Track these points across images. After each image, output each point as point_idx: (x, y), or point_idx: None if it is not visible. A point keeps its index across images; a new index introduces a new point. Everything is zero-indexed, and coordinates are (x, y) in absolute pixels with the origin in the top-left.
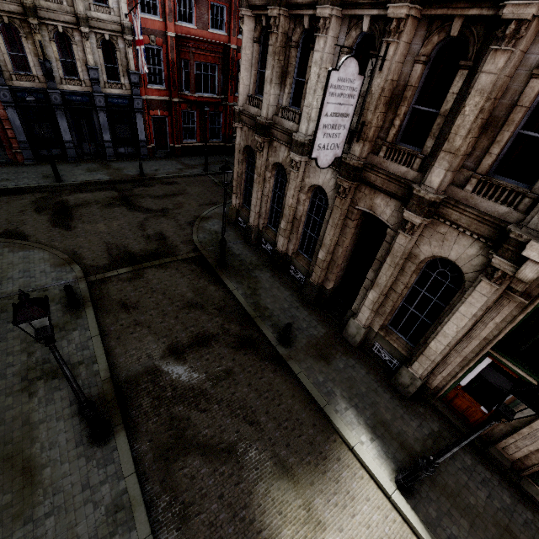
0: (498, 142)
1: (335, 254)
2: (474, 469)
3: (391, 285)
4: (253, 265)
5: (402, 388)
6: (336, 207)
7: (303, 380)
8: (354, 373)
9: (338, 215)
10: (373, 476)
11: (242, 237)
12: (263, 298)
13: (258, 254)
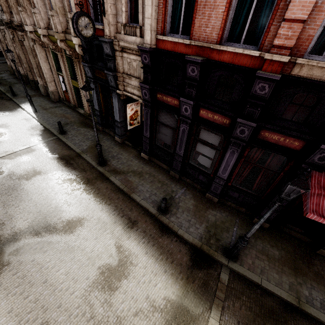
0: (19, 2)
1: (28, 63)
2: (64, 109)
3: (36, 64)
4: (14, 83)
5: (52, 99)
6: (15, 42)
7: (16, 101)
8: (38, 99)
9: (17, 45)
10: (27, 112)
11: (15, 77)
12: (13, 89)
13: (19, 81)
